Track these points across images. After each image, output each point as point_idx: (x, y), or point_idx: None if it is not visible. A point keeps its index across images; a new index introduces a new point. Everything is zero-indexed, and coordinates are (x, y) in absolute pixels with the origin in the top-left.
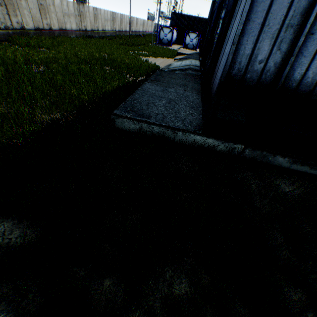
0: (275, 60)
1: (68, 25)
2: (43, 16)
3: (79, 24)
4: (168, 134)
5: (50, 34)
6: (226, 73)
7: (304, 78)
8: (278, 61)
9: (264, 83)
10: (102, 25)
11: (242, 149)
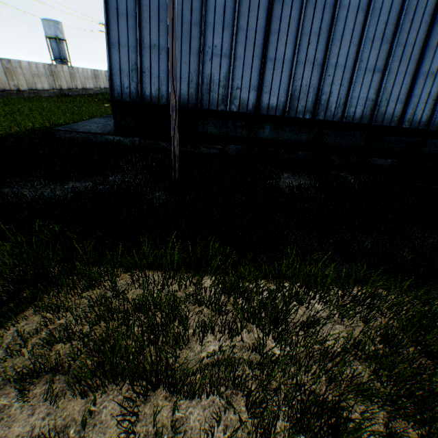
0: (134, 87)
1: (40, 85)
2: (10, 78)
3: (52, 83)
4: (92, 138)
5: (19, 94)
6: (110, 96)
7: (152, 94)
8: (135, 87)
9: (134, 99)
10: (82, 83)
11: (139, 141)
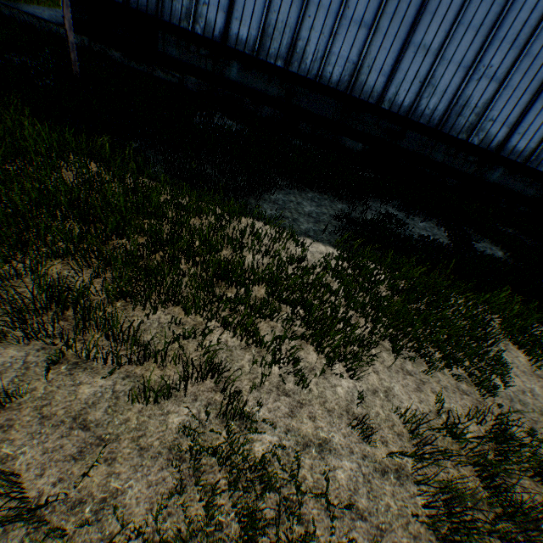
0: None
1: None
2: None
3: None
4: (37, 25)
5: None
6: None
7: None
8: None
9: None
10: None
11: (90, 43)
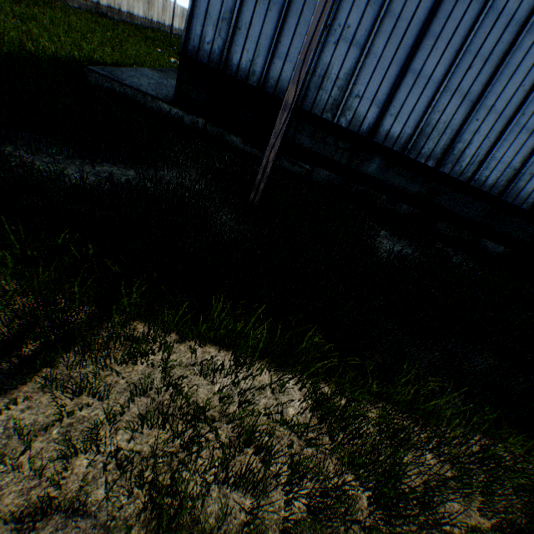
0: (218, 45)
1: None
2: None
3: None
4: (139, 100)
5: None
6: (182, 47)
7: (240, 64)
8: (221, 46)
9: (214, 64)
10: (128, 4)
11: (204, 125)
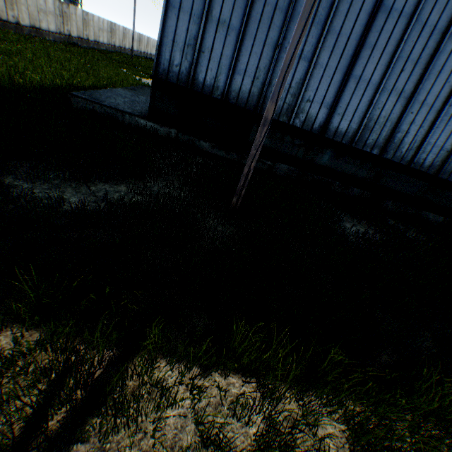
0: (185, 66)
1: (45, 24)
2: (9, 6)
3: (60, 26)
4: (118, 117)
5: (17, 29)
6: (154, 70)
7: (205, 81)
8: (188, 67)
9: (182, 82)
10: (95, 34)
11: (176, 134)
